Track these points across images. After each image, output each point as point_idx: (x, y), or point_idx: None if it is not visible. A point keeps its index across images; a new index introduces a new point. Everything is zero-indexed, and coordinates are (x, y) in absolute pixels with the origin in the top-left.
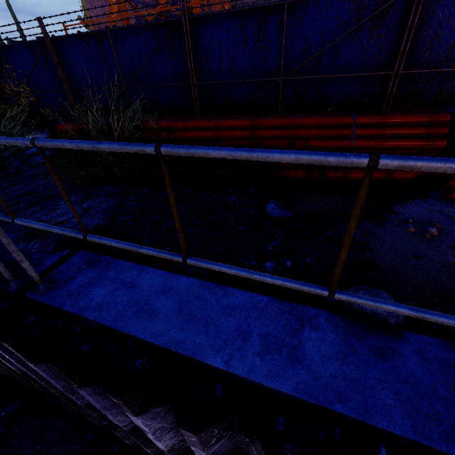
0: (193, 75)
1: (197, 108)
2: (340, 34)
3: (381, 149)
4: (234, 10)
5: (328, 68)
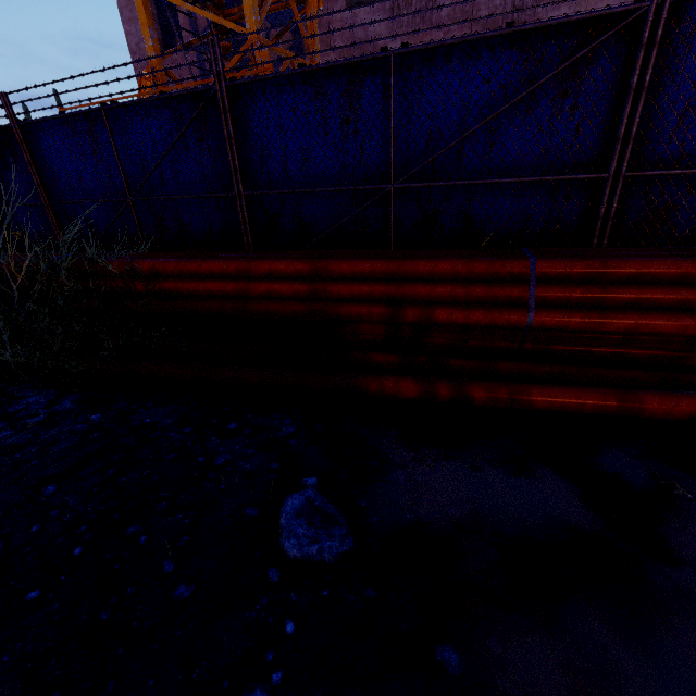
0: (238, 180)
1: (247, 235)
2: (496, 107)
3: (600, 332)
4: (301, 70)
5: (478, 168)
